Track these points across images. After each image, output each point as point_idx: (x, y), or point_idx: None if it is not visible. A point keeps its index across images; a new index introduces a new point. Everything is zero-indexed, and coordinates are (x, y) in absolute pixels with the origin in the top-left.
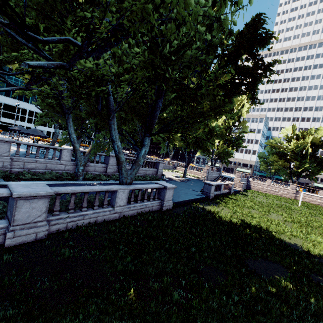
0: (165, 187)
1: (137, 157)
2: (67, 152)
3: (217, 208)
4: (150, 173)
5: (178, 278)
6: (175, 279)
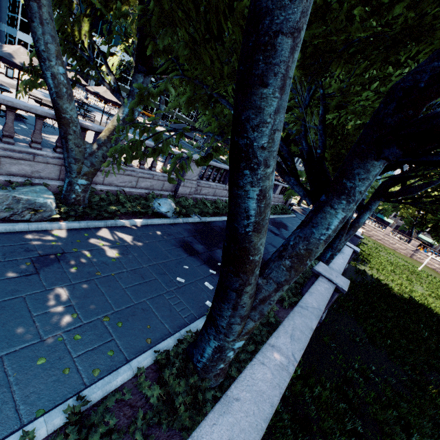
0: (355, 252)
1: (357, 222)
2: None
3: (379, 275)
4: (281, 201)
5: (436, 372)
6: (435, 373)
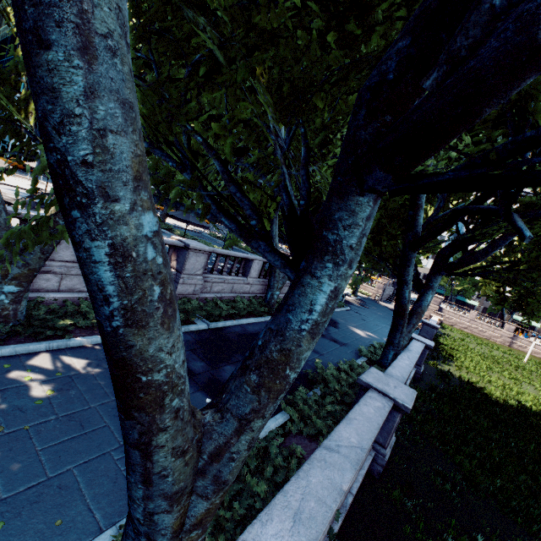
0: (428, 347)
1: (419, 306)
2: (257, 264)
3: (470, 376)
4: None
5: None
6: None
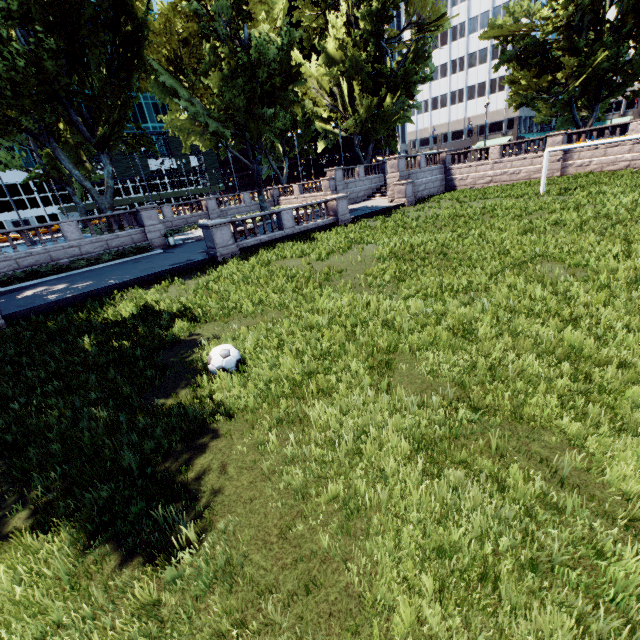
0: None
1: None
2: None
3: (141, 290)
4: (123, 243)
5: None
6: None
